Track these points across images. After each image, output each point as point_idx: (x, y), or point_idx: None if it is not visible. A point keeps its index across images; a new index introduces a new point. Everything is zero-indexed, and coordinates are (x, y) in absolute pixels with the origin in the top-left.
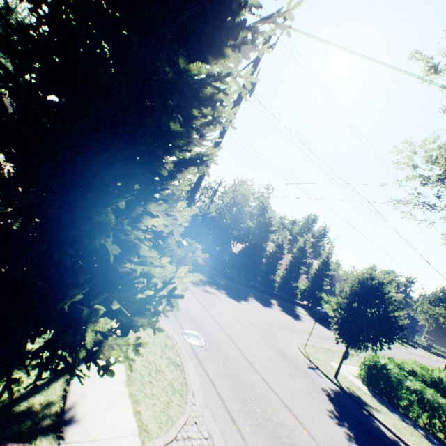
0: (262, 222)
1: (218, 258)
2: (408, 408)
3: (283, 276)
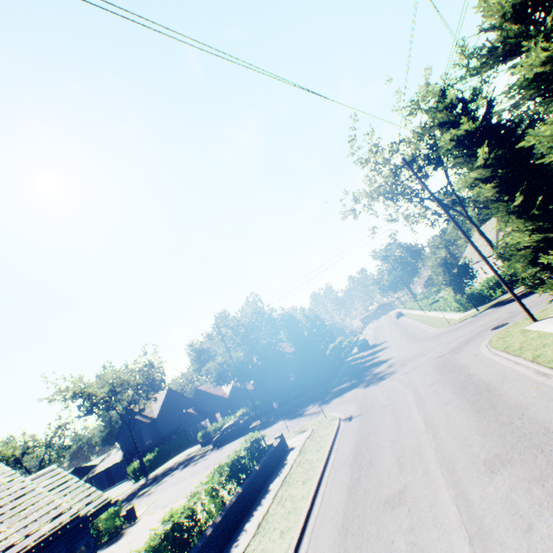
0: (288, 320)
1: (287, 388)
2: (490, 294)
3: None
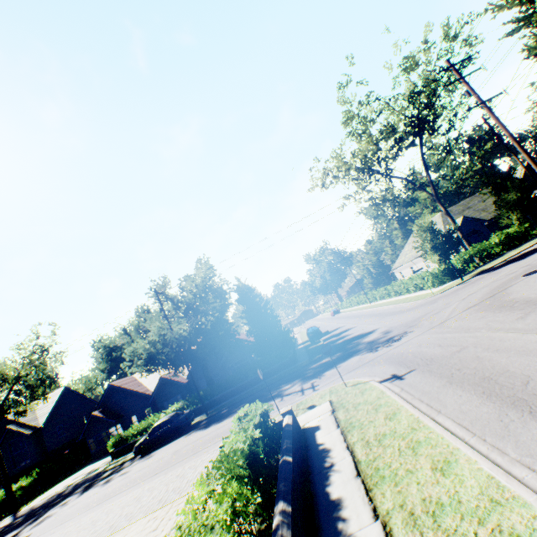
0: (245, 292)
1: (241, 373)
2: (465, 268)
3: None
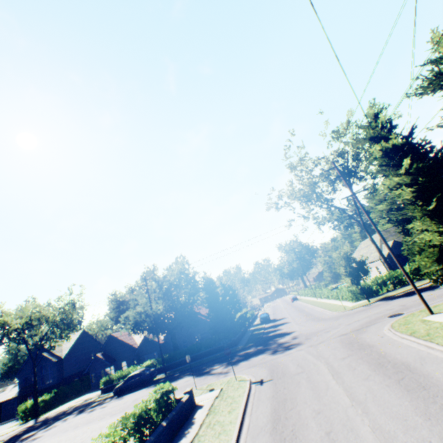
0: (208, 284)
1: (196, 345)
2: (378, 290)
3: None
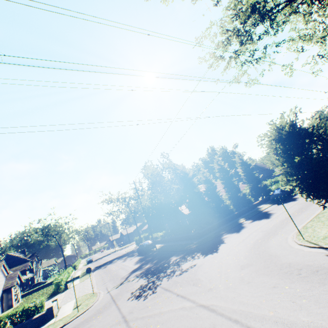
0: (180, 178)
1: (178, 229)
2: None
3: (229, 196)
